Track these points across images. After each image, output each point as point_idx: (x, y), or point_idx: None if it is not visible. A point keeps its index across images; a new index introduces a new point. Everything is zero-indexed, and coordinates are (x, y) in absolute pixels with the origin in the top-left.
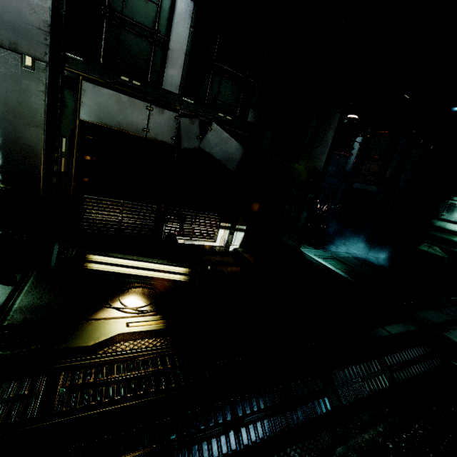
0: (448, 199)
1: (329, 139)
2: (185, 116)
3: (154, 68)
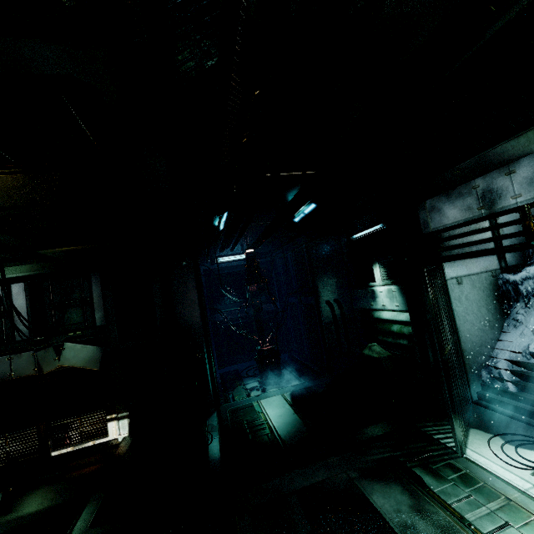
0: (367, 287)
1: (193, 297)
2: (40, 350)
3: (8, 332)
